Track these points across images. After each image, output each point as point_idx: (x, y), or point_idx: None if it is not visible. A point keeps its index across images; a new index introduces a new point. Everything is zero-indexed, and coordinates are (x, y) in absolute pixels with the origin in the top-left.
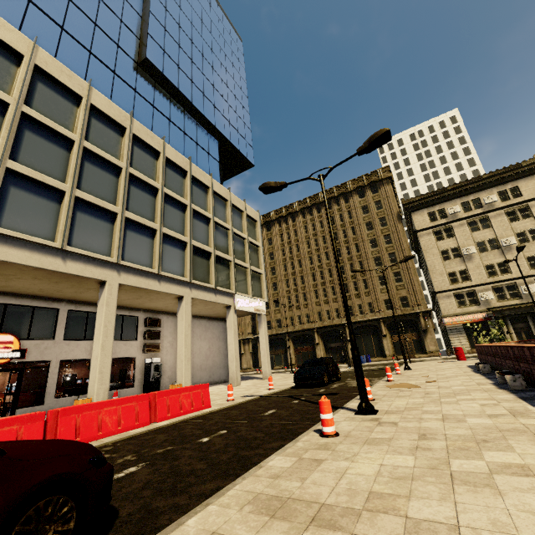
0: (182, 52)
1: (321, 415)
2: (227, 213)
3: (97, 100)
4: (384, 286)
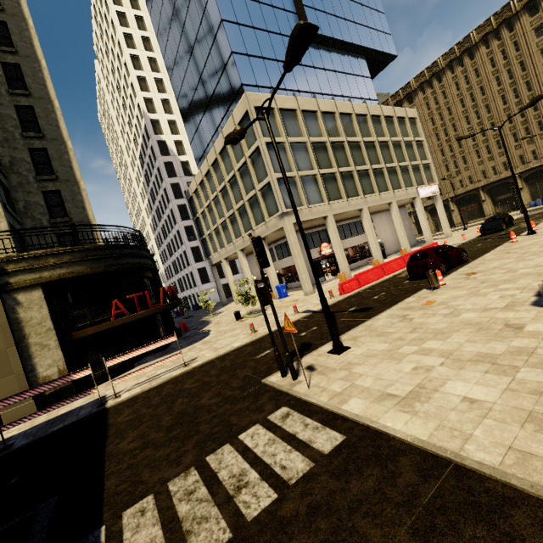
0: None
1: (510, 237)
2: (396, 128)
3: (321, 106)
4: None
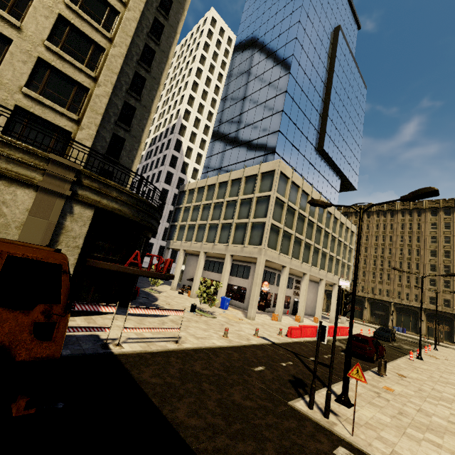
0: (336, 131)
1: (410, 354)
2: (343, 232)
3: (313, 194)
4: (433, 287)
